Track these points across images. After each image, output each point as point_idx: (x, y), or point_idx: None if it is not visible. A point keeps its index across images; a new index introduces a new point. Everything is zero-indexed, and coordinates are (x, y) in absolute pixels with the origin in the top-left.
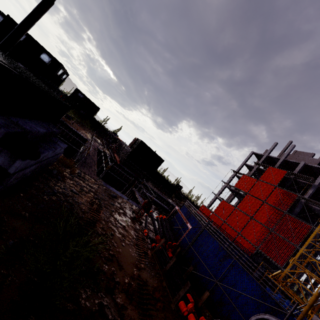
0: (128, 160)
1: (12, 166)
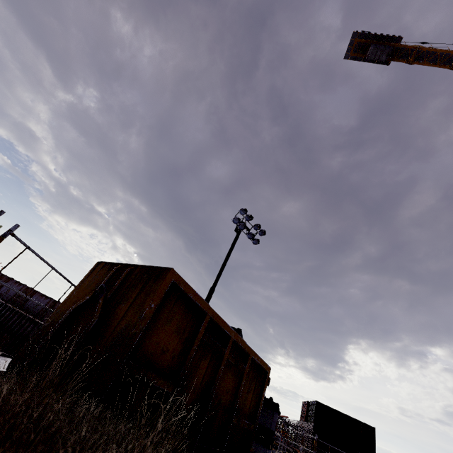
0: (318, 448)
1: (272, 422)
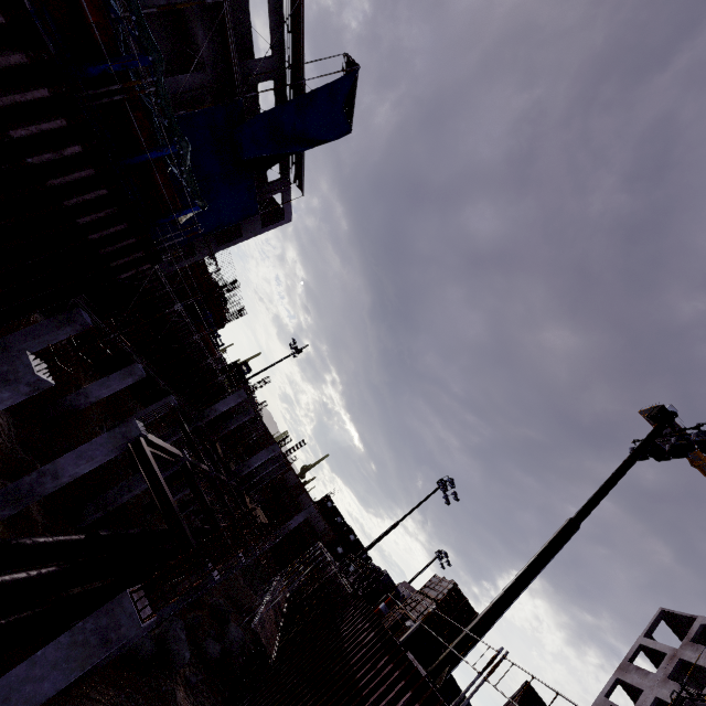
0: None
1: None
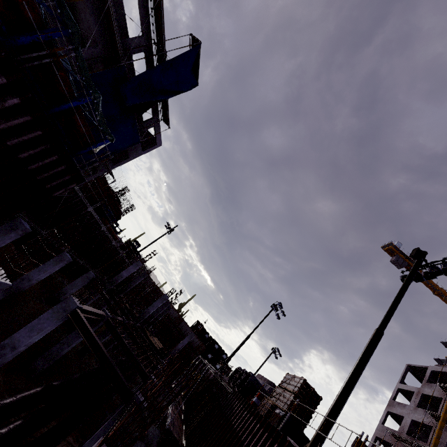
0: None
1: None
